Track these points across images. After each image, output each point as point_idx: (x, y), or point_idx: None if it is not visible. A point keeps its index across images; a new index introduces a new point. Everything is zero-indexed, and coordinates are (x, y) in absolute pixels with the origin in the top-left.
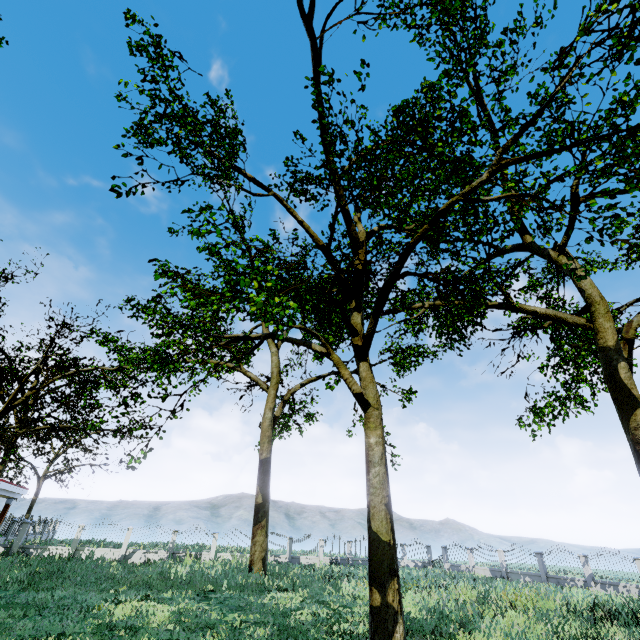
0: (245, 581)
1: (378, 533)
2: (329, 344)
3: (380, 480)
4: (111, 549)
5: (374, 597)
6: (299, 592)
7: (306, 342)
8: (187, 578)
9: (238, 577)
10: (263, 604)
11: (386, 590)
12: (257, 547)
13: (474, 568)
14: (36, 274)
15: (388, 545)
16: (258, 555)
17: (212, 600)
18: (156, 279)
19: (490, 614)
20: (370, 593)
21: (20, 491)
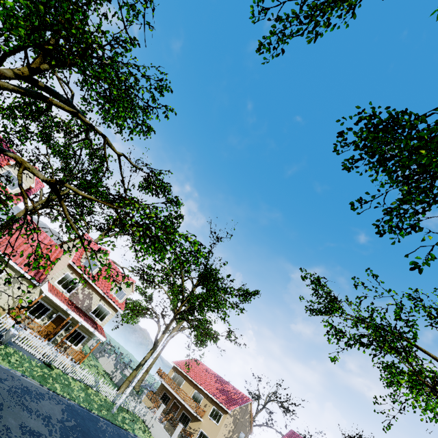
0: None
1: None
2: None
3: None
4: None
5: None
6: None
7: None
8: None
9: None
10: None
11: None
12: None
13: None
14: None
15: None
16: None
17: None
18: None
19: None
20: None
21: None
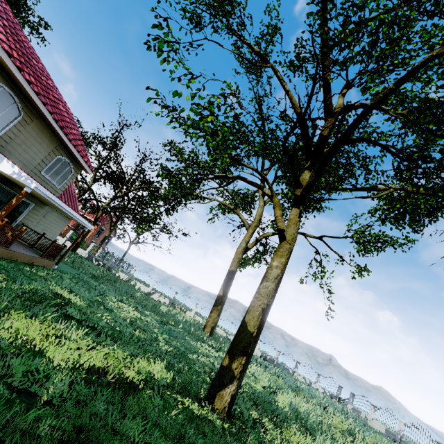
0: (194, 331)
1: (247, 323)
2: (288, 199)
3: (267, 291)
4: (145, 286)
5: (224, 359)
6: (220, 353)
7: (261, 186)
8: (165, 313)
9: (191, 327)
10: (190, 343)
11: (234, 360)
12: (211, 319)
13: (372, 420)
14: (140, 126)
15: (250, 334)
16: (210, 324)
17: (165, 326)
18: (148, 101)
19: (341, 441)
20: (224, 356)
21: (89, 225)
